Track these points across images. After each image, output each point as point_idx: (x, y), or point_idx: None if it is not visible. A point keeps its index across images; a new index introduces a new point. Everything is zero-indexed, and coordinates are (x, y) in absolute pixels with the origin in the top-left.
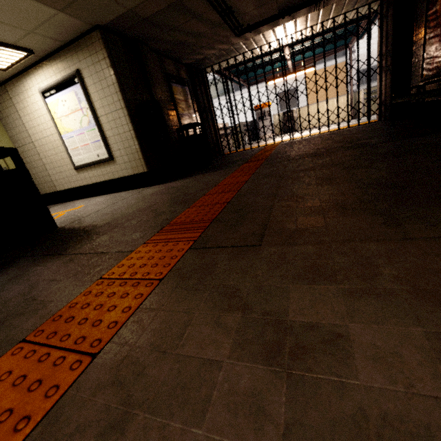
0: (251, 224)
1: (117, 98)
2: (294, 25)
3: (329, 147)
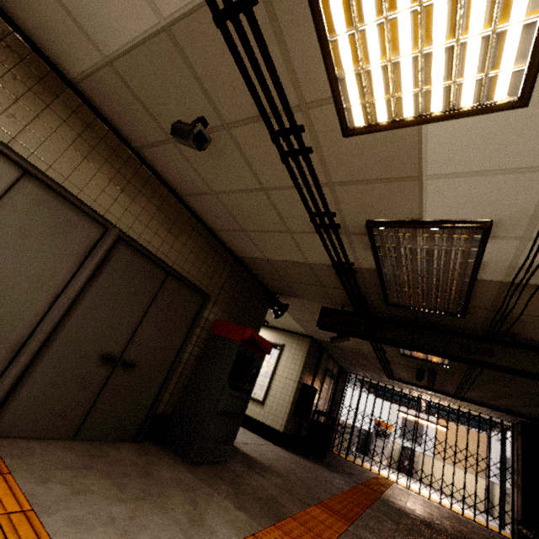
0: None
1: (296, 374)
2: (434, 395)
3: (444, 528)
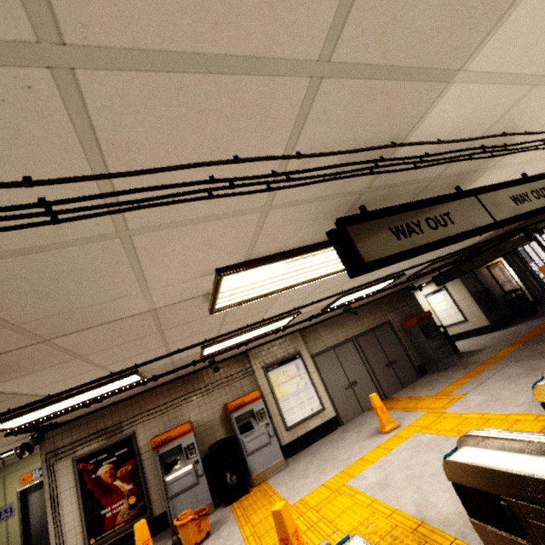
0: (540, 340)
1: (465, 293)
2: None
3: None
